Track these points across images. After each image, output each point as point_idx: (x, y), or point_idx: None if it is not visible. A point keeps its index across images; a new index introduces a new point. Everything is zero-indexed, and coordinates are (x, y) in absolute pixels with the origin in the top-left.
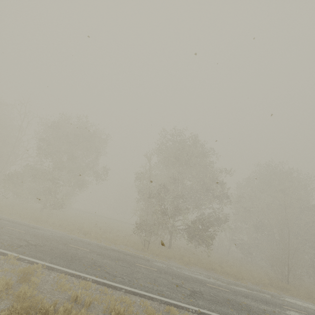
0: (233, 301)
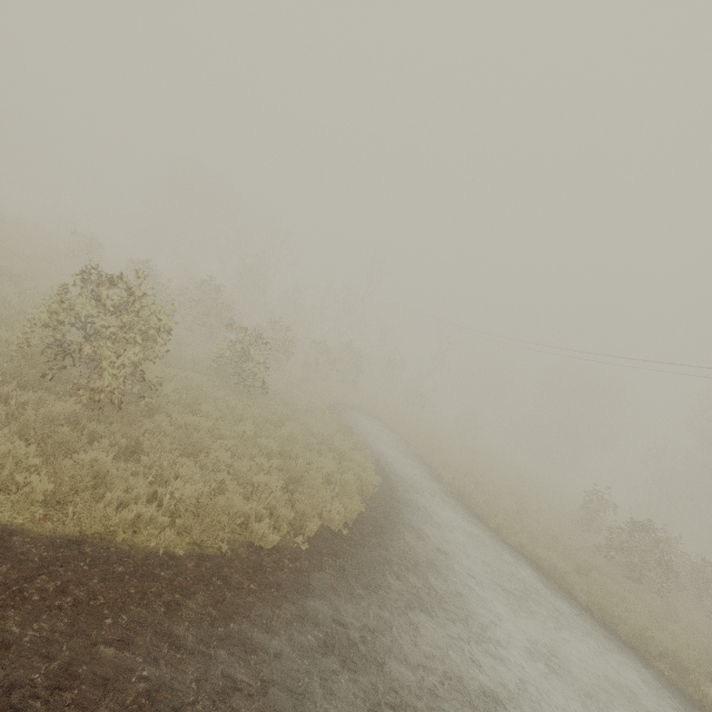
0: None
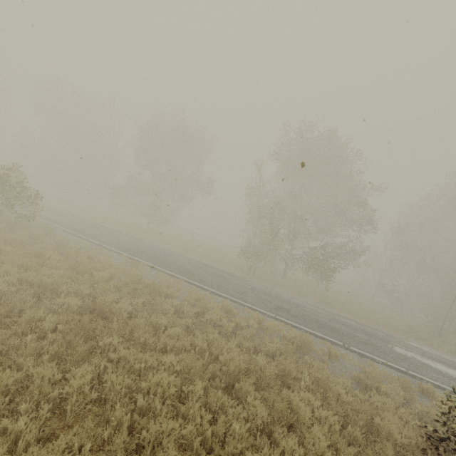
0: (322, 323)
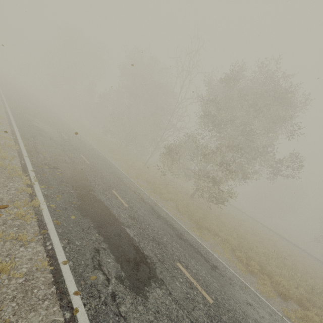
0: None
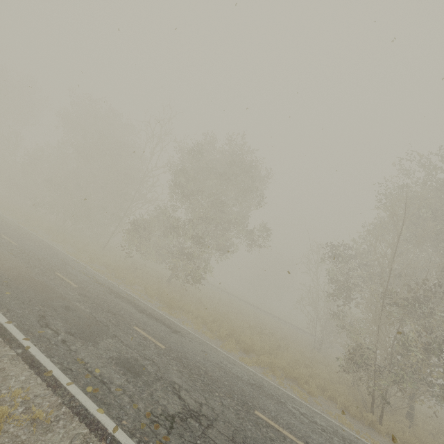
0: None
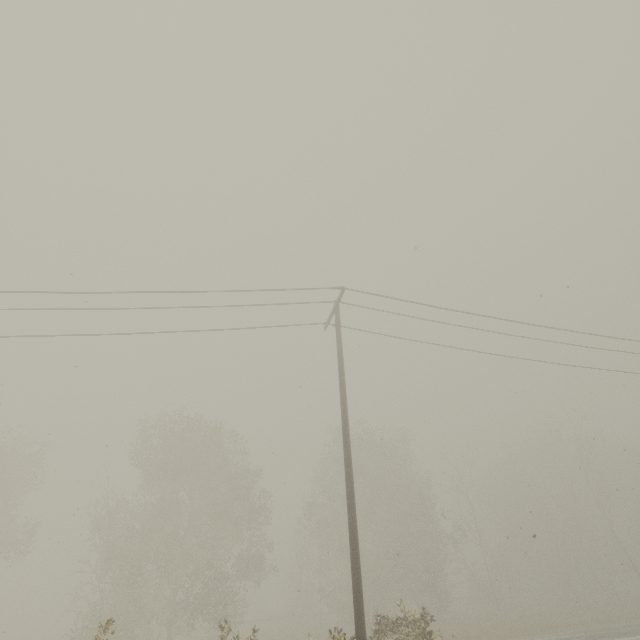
0: None
